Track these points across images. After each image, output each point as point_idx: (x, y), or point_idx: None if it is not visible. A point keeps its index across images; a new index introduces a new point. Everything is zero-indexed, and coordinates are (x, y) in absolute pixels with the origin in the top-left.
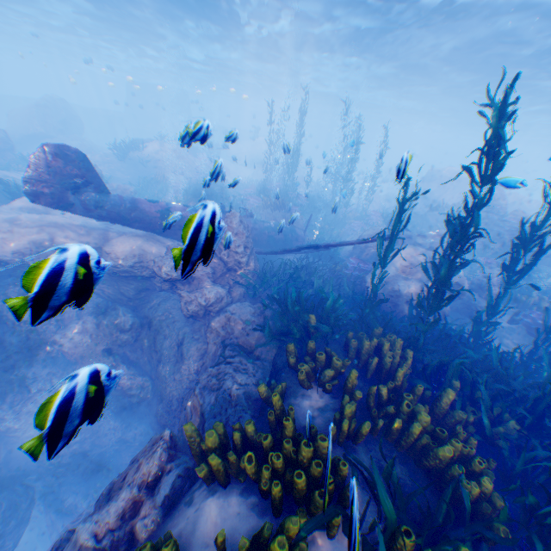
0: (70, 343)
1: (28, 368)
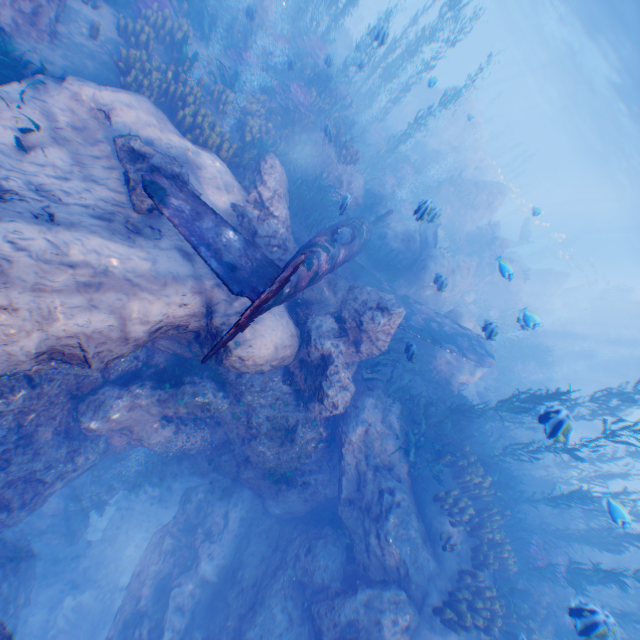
0: (111, 424)
1: (34, 461)
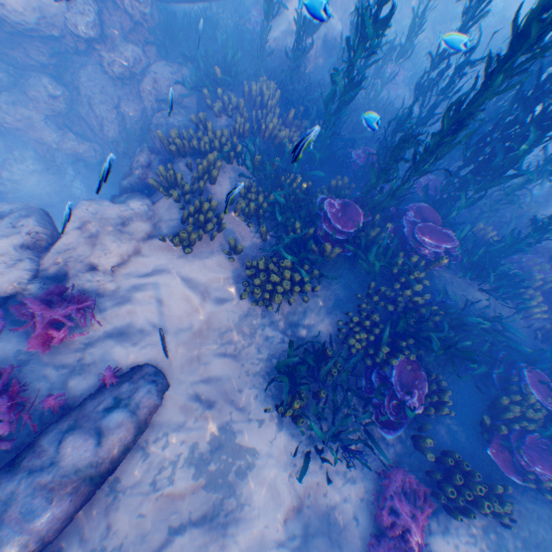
0: (10, 117)
1: None
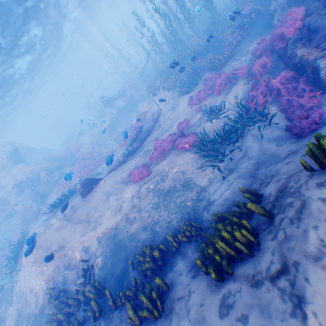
0: None
1: None
